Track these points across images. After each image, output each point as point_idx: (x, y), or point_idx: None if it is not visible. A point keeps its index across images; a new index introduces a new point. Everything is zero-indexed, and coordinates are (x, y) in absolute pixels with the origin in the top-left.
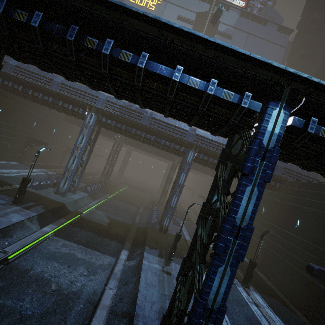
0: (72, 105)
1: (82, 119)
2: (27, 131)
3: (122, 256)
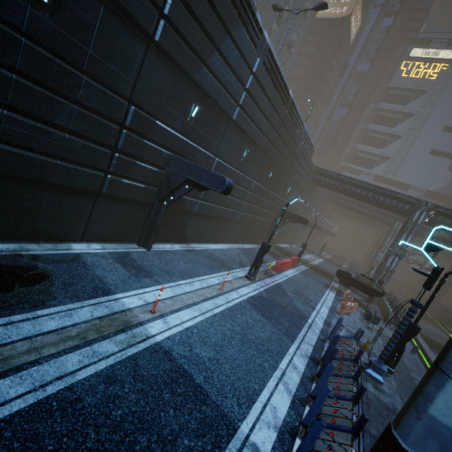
0: (383, 215)
1: (386, 224)
2: (318, 222)
3: (450, 329)
